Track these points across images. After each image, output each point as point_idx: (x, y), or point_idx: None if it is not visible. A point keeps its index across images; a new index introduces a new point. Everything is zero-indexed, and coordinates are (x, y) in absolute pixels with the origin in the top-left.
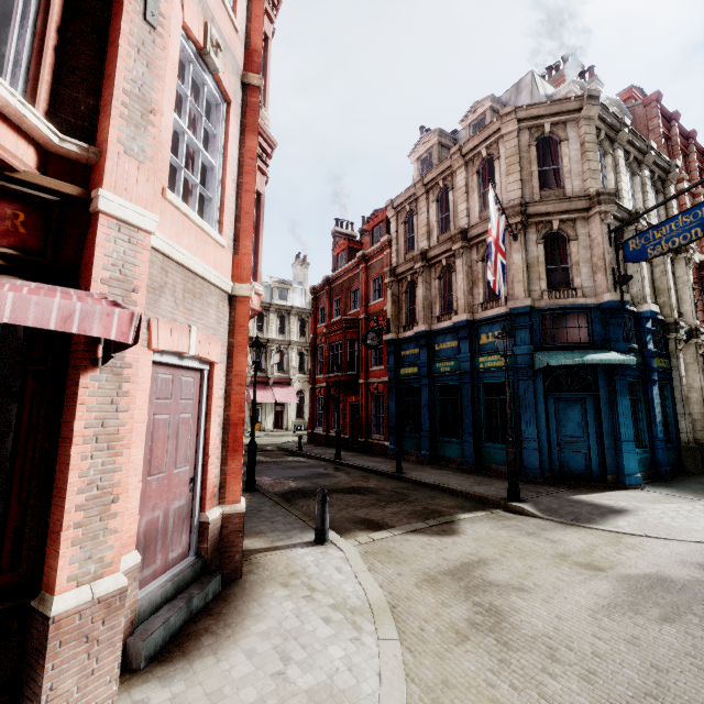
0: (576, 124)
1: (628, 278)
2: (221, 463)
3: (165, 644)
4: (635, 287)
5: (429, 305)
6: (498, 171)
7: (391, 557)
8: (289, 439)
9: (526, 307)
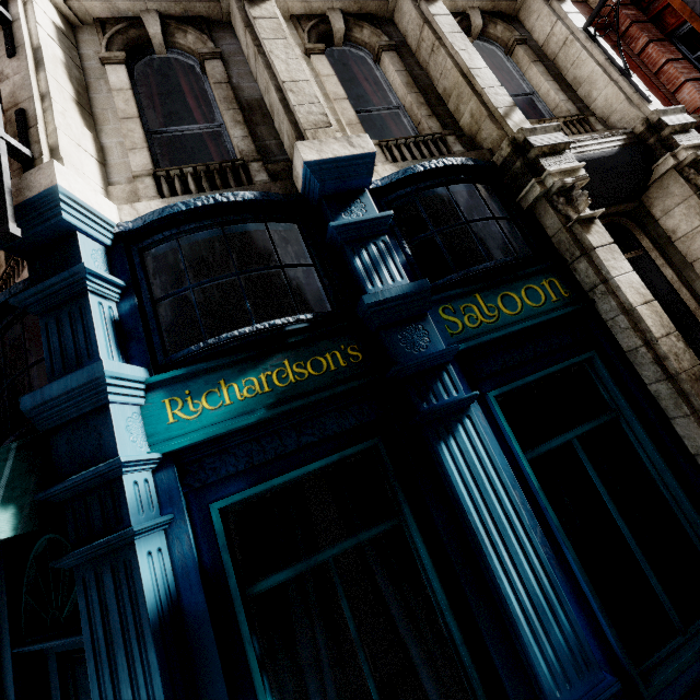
0: None
1: None
2: None
3: None
4: (283, 128)
5: None
6: None
7: None
8: None
9: None
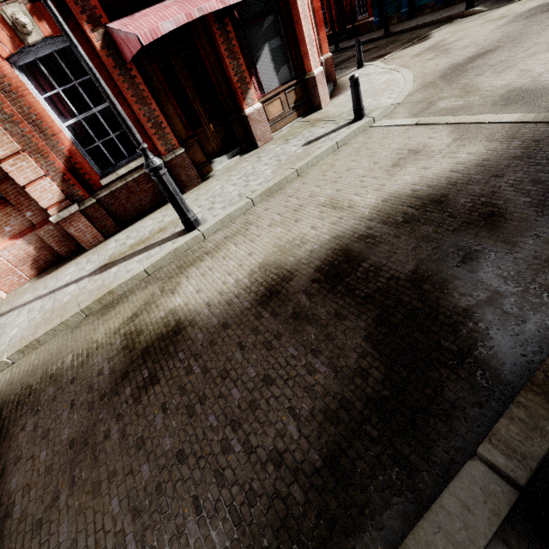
0: None
1: None
2: (317, 36)
3: (330, 96)
4: None
5: None
6: None
7: (396, 59)
8: None
9: None
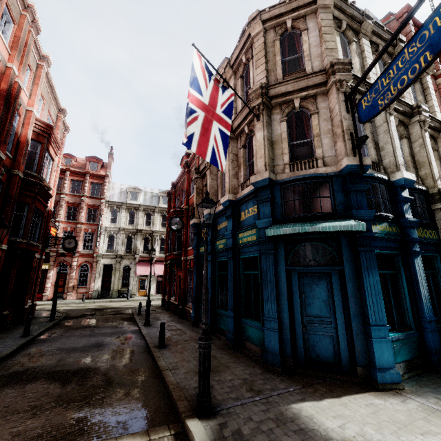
0: (315, 16)
1: (364, 139)
2: None
3: None
4: (387, 157)
5: (215, 192)
6: (252, 68)
7: None
8: (156, 302)
9: (265, 180)
